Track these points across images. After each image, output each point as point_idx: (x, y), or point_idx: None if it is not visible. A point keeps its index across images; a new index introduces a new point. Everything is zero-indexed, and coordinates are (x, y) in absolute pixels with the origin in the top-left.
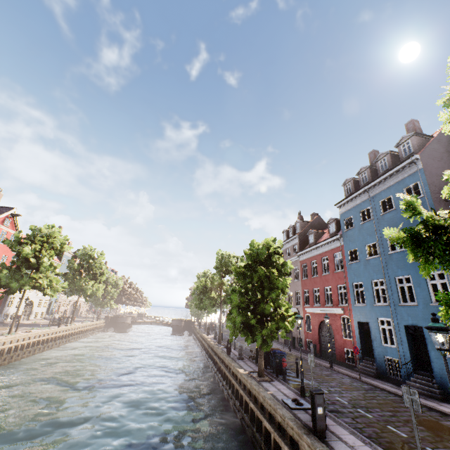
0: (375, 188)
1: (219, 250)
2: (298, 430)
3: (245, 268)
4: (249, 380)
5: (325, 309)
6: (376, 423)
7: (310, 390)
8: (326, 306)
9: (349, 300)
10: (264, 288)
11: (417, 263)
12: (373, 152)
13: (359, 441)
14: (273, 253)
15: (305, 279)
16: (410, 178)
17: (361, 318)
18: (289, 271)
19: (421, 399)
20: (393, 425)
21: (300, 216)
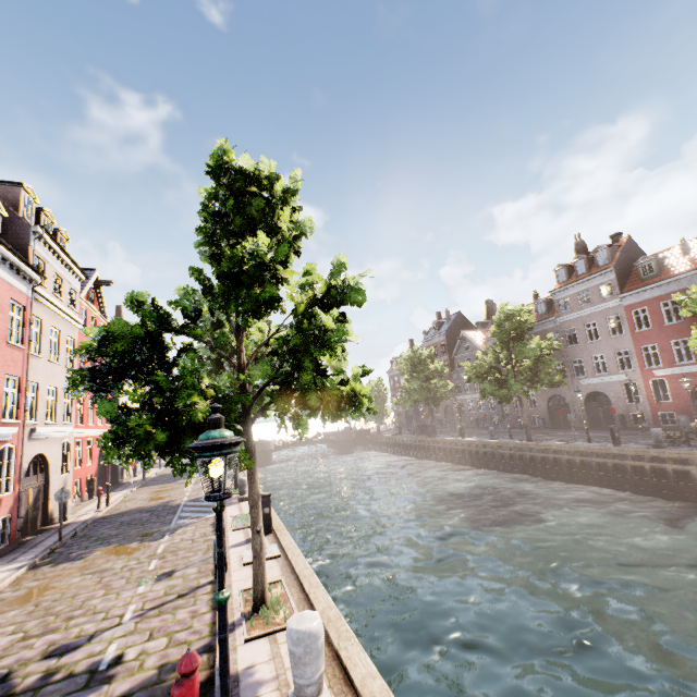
0: None
1: (502, 305)
2: None
3: None
4: None
5: None
6: None
7: None
8: None
9: None
10: None
11: None
12: None
13: None
14: None
15: (644, 330)
16: None
17: None
18: None
19: None
20: None
21: (582, 241)
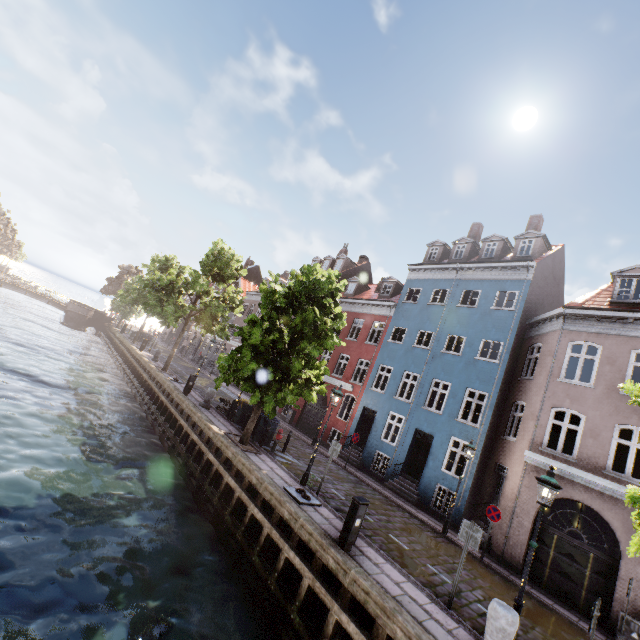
0: (468, 273)
1: (220, 240)
2: (322, 540)
3: (285, 297)
4: (234, 448)
5: (330, 378)
6: (380, 530)
7: (354, 498)
8: (332, 376)
9: (366, 381)
10: (304, 338)
11: (466, 375)
12: (479, 225)
13: (380, 556)
14: (329, 294)
15: None
16: (513, 283)
17: (371, 405)
18: (341, 327)
19: (403, 503)
20: (393, 533)
21: (346, 250)
